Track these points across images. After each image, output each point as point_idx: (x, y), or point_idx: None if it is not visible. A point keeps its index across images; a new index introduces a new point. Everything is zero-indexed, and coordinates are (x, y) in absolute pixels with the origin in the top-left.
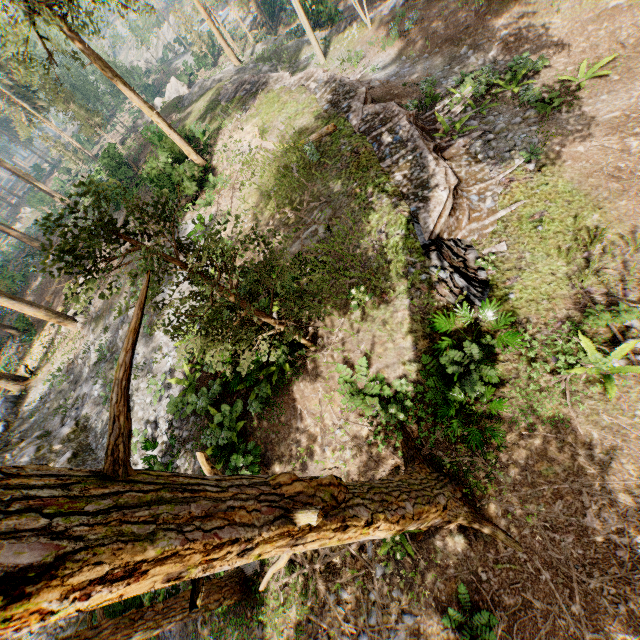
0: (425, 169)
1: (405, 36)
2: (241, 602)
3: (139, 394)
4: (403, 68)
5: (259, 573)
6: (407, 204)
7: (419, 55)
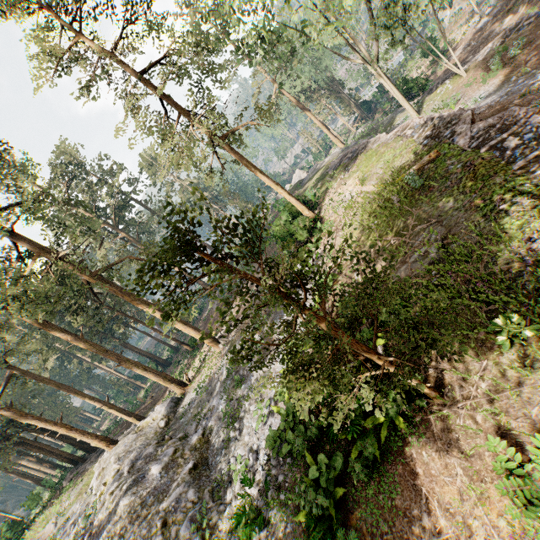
0: None
1: (510, 62)
2: None
3: (248, 416)
4: (514, 85)
5: None
6: None
7: (535, 67)
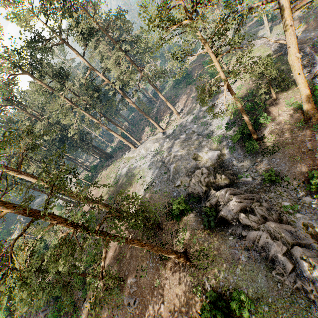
0: (314, 59)
1: (307, 24)
2: (257, 141)
3: (213, 122)
4: (306, 34)
5: (262, 136)
6: (307, 68)
7: (313, 30)
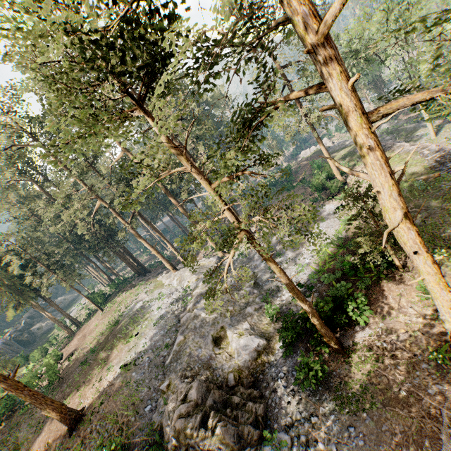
0: None
1: None
2: (338, 355)
3: (287, 270)
4: None
5: (351, 347)
6: None
7: None
